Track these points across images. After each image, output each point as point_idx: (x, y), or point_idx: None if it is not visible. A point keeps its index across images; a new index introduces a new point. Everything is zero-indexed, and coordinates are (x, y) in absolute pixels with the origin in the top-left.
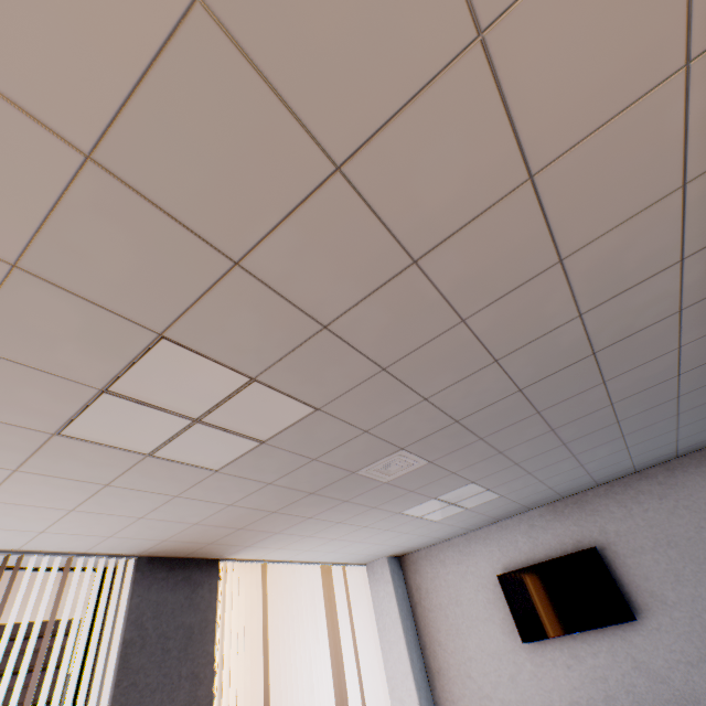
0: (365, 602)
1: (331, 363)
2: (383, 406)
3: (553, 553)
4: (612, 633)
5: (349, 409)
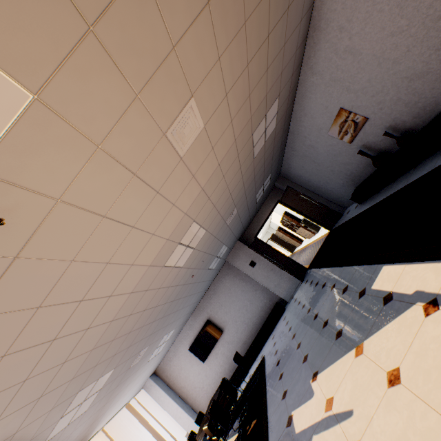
0: (150, 401)
1: (117, 358)
2: (131, 351)
3: (199, 329)
4: (221, 339)
5: (123, 360)
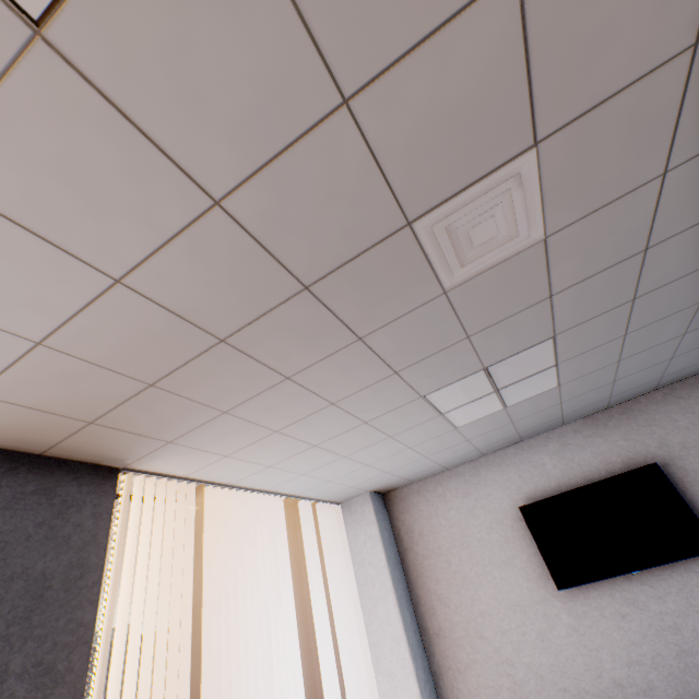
0: (339, 551)
1: None
2: None
3: (595, 475)
4: (684, 570)
5: None
